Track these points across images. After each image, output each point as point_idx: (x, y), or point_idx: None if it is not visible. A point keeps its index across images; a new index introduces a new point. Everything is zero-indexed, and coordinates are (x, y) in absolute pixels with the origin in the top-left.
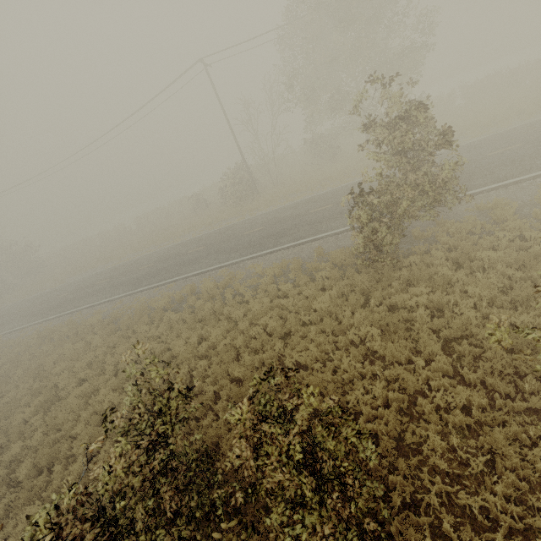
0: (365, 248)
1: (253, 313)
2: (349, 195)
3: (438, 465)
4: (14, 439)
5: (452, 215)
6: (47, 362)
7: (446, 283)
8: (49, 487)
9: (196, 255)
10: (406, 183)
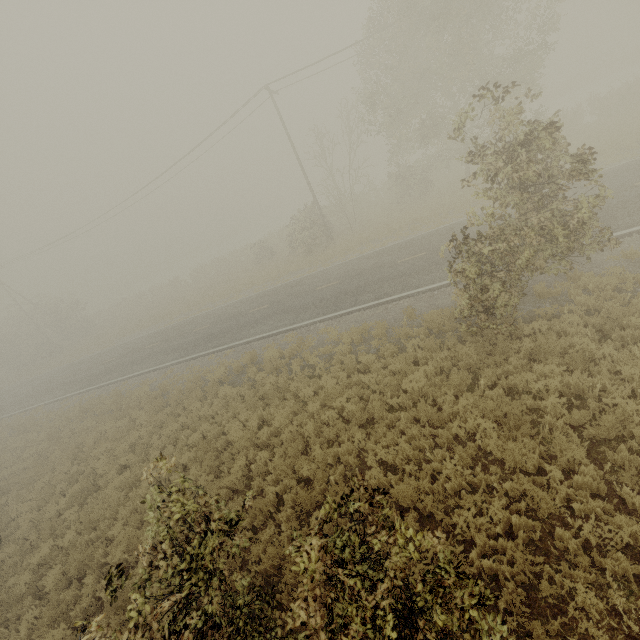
0: (471, 310)
1: (325, 391)
2: (450, 244)
3: (592, 635)
4: (45, 536)
5: (589, 265)
6: (87, 441)
7: (588, 360)
8: (78, 603)
9: (258, 315)
10: (528, 226)
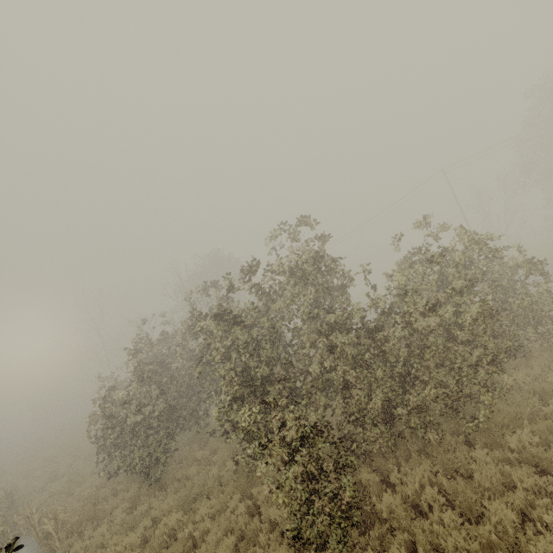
0: None
1: None
2: None
3: None
4: None
5: None
6: None
7: None
8: None
9: None
10: None
